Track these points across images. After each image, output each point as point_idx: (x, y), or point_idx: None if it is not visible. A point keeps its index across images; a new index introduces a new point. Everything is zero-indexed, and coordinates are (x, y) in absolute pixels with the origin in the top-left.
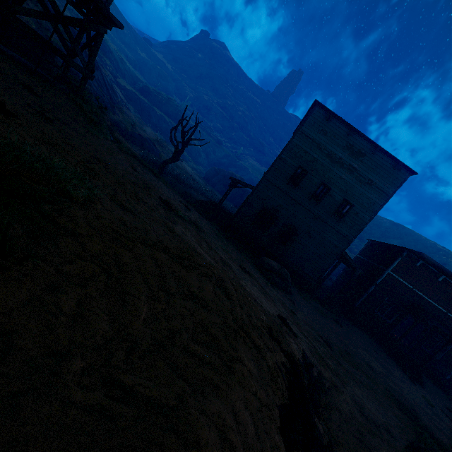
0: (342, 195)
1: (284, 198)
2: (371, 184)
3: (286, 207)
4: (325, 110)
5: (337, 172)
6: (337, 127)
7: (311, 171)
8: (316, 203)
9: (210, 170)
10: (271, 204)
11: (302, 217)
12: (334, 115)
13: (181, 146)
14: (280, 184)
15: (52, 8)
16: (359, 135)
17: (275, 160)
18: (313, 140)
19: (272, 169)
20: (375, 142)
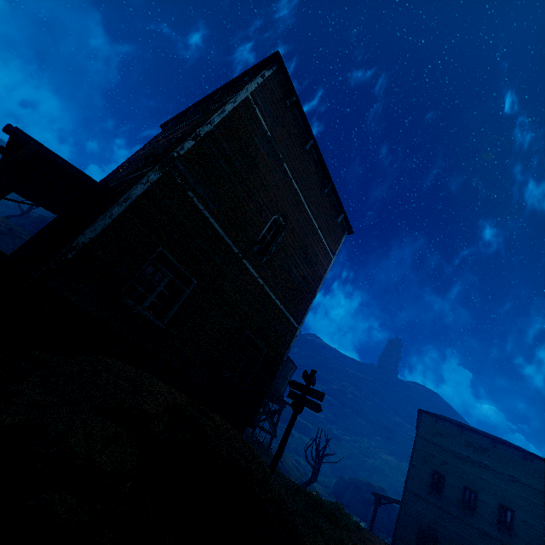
0: (493, 499)
1: (435, 510)
2: (515, 480)
3: (442, 523)
4: (430, 415)
5: (472, 472)
6: (448, 427)
7: (448, 475)
8: (471, 512)
9: (337, 481)
10: (425, 521)
11: (466, 534)
12: (439, 418)
13: (317, 464)
14: (424, 494)
15: (263, 408)
16: (471, 432)
17: (409, 468)
18: (433, 443)
19: (410, 477)
20: (488, 436)
